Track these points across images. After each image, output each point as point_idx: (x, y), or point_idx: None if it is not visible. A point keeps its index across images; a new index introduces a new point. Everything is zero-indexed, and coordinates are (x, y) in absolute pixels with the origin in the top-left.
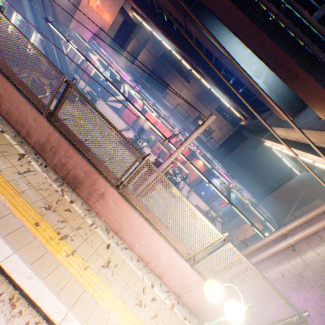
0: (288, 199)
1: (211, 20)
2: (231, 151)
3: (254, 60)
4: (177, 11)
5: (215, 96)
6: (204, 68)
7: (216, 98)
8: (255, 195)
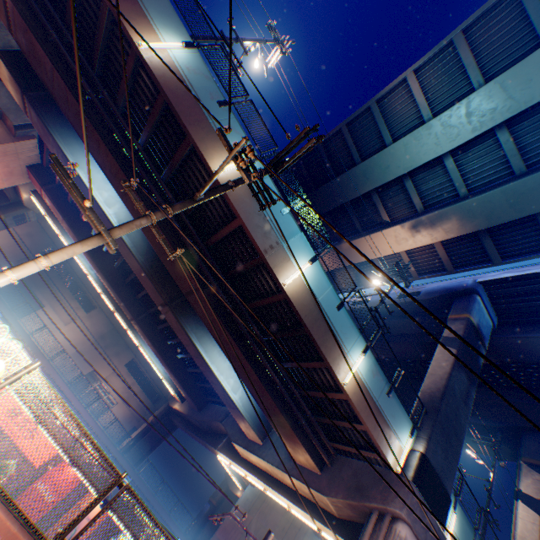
0: None
1: (197, 320)
2: (150, 451)
3: (233, 372)
4: (159, 294)
5: (130, 343)
6: (147, 327)
7: (131, 346)
8: None
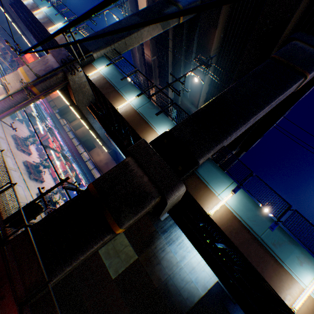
0: None
1: None
2: None
3: None
4: None
5: None
6: None
7: None
8: None
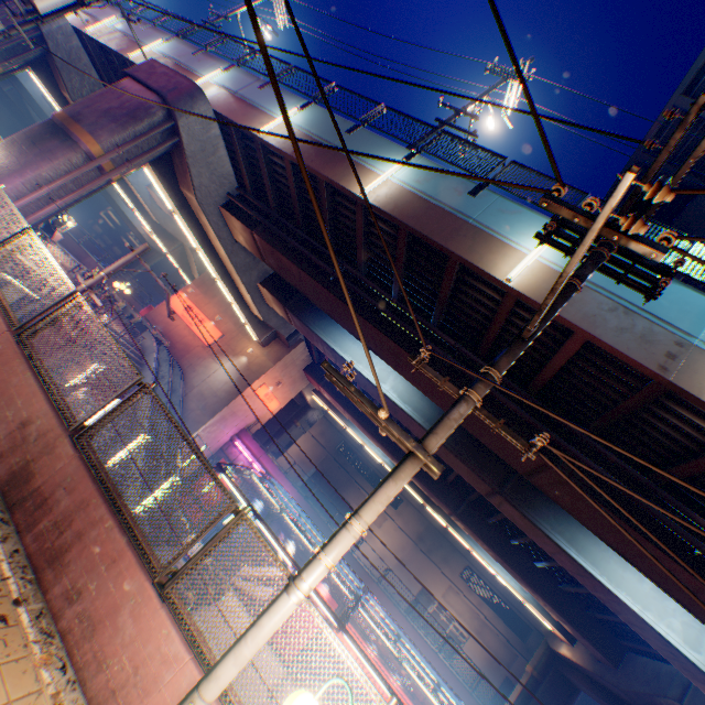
0: None
1: (553, 509)
2: None
3: (669, 603)
4: (479, 478)
5: (454, 541)
6: (472, 523)
7: (457, 546)
8: None
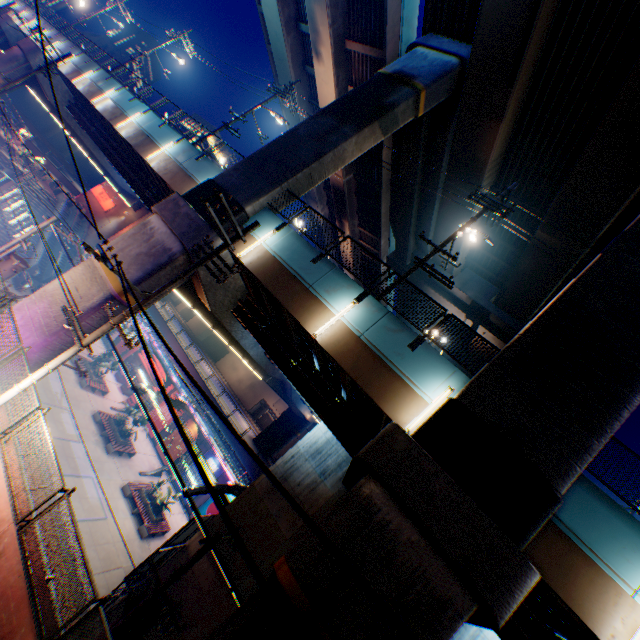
0: None
1: None
2: (280, 442)
3: None
4: None
5: None
6: None
7: None
8: None
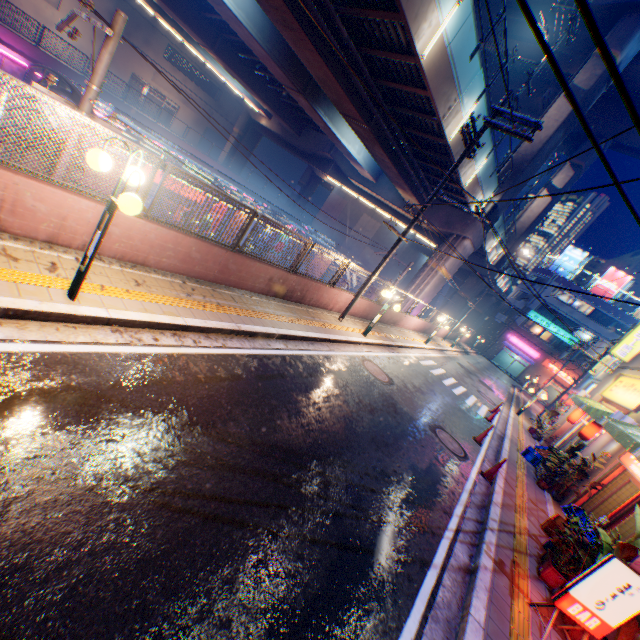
0: (339, 219)
1: (328, 102)
2: (246, 161)
3: (358, 140)
4: (290, 84)
5: (153, 22)
6: (228, 60)
7: (157, 28)
8: (307, 223)
